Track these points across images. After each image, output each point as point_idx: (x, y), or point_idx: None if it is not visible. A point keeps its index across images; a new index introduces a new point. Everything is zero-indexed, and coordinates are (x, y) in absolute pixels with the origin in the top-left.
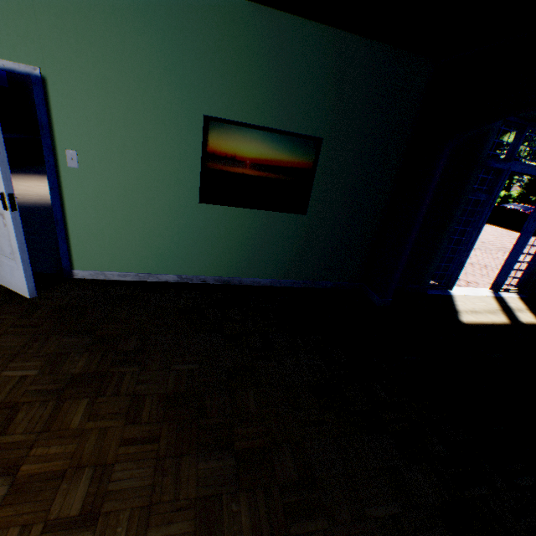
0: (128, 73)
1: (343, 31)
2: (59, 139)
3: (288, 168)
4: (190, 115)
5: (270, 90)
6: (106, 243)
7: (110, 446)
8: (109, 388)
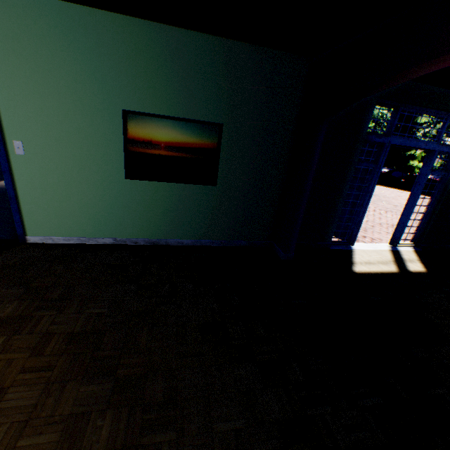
0: (58, 80)
1: (230, 39)
2: (8, 133)
3: (197, 149)
4: (111, 110)
5: (174, 87)
6: (52, 213)
7: (11, 373)
8: (26, 328)
